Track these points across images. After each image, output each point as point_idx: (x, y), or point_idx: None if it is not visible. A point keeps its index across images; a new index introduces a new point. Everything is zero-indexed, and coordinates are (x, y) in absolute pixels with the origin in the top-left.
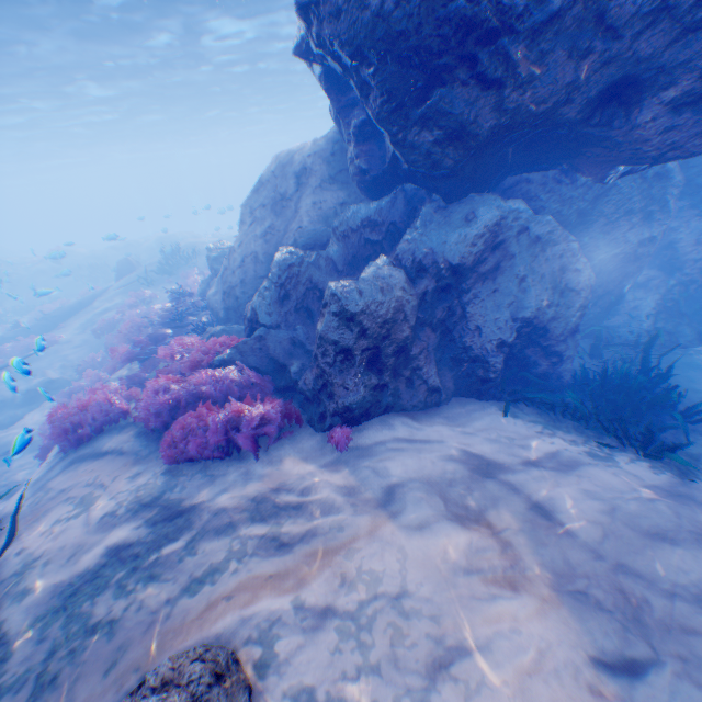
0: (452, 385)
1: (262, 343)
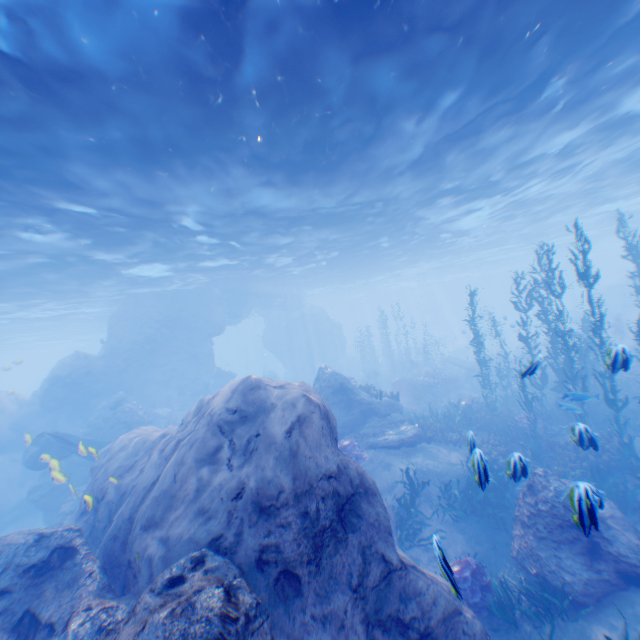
0: None
1: None
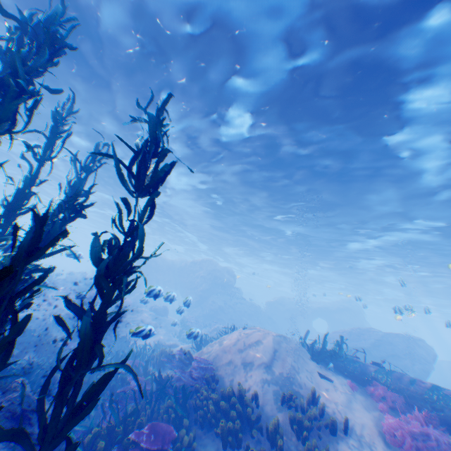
0: None
1: None
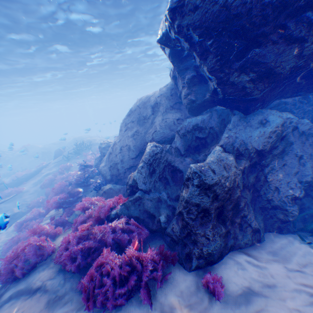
0: (262, 224)
1: (140, 201)
